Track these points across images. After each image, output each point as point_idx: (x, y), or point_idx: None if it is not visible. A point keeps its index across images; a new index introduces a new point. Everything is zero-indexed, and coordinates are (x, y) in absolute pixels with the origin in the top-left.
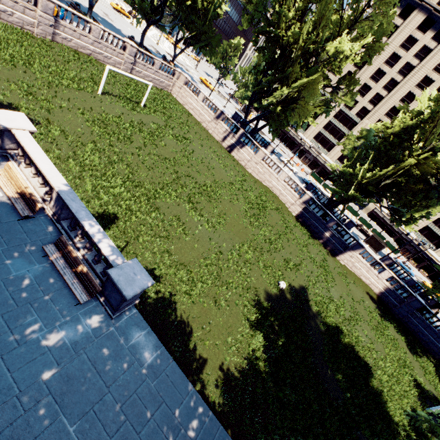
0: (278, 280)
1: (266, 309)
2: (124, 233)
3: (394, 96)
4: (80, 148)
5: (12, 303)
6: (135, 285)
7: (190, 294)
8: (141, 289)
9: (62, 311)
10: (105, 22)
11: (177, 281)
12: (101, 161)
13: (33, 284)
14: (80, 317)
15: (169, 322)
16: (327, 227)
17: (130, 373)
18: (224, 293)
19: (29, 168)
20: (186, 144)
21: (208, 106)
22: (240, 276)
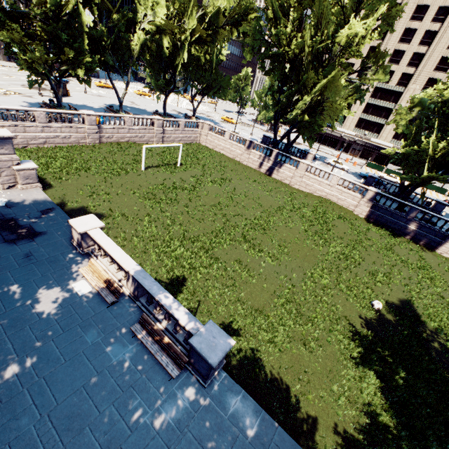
0: (369, 300)
1: (366, 339)
2: (194, 293)
3: (438, 47)
4: (139, 224)
5: (118, 389)
6: (217, 350)
7: (274, 342)
8: (224, 352)
9: (159, 389)
10: (133, 109)
11: (257, 330)
12: (158, 229)
13: (130, 367)
14: (176, 392)
15: (261, 380)
16: (409, 219)
17: (237, 448)
18: (311, 331)
19: (105, 258)
20: (226, 184)
21: (236, 141)
22: (323, 307)
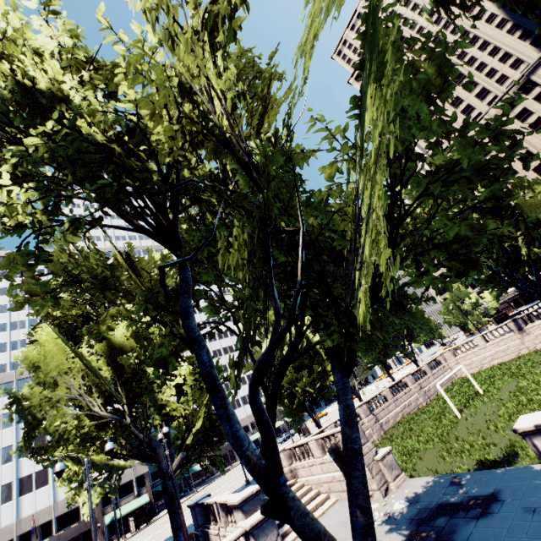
0: None
1: None
2: None
3: None
4: None
5: None
6: None
7: None
8: None
9: None
10: None
11: None
12: None
13: None
14: None
15: None
16: None
17: None
18: None
19: None
20: None
21: None
22: None
